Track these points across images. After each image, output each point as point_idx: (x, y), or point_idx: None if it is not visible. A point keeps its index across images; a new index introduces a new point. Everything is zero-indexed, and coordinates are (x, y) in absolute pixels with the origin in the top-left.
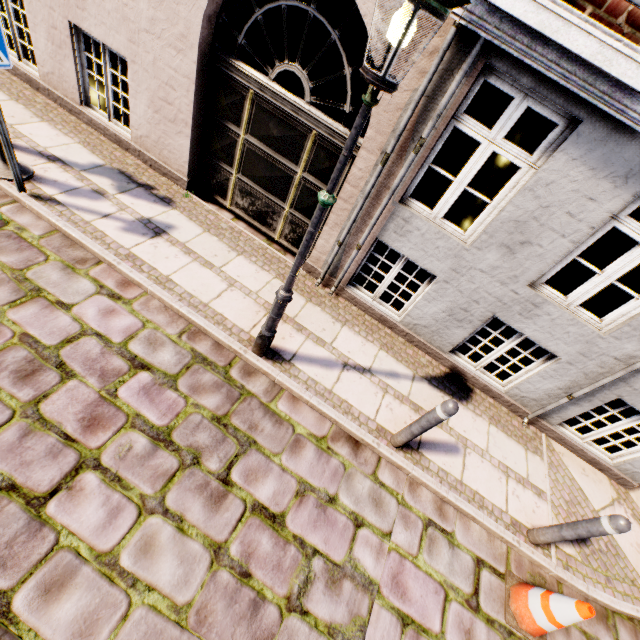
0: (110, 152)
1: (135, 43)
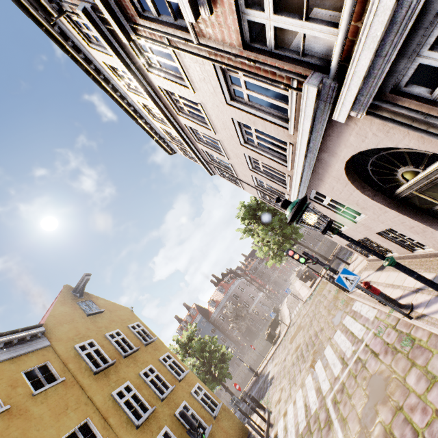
0: (435, 264)
1: (382, 222)
